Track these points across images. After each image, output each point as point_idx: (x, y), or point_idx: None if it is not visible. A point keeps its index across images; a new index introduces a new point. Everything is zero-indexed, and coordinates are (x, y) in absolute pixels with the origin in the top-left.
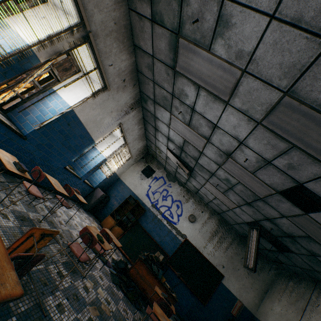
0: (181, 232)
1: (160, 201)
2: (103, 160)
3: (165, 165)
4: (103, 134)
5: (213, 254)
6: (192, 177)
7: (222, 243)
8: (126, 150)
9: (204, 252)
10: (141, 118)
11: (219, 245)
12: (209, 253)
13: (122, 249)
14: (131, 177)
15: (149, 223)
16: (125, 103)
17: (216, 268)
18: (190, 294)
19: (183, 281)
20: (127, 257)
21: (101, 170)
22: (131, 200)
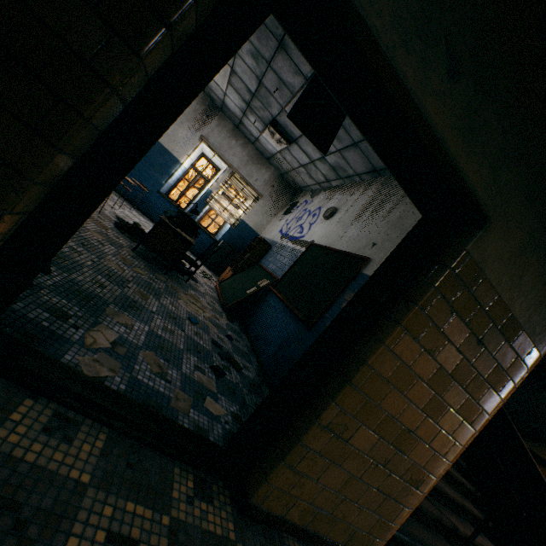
0: (308, 241)
1: (293, 226)
2: (206, 191)
3: (304, 182)
4: (186, 152)
5: (355, 237)
6: (296, 141)
7: (380, 210)
8: (237, 179)
9: (339, 243)
10: (233, 128)
11: (374, 216)
12: (347, 241)
13: (221, 287)
14: (271, 227)
15: (270, 258)
16: (194, 111)
17: (353, 254)
18: (290, 320)
19: (284, 303)
20: (217, 288)
21: (211, 207)
22: (255, 242)
